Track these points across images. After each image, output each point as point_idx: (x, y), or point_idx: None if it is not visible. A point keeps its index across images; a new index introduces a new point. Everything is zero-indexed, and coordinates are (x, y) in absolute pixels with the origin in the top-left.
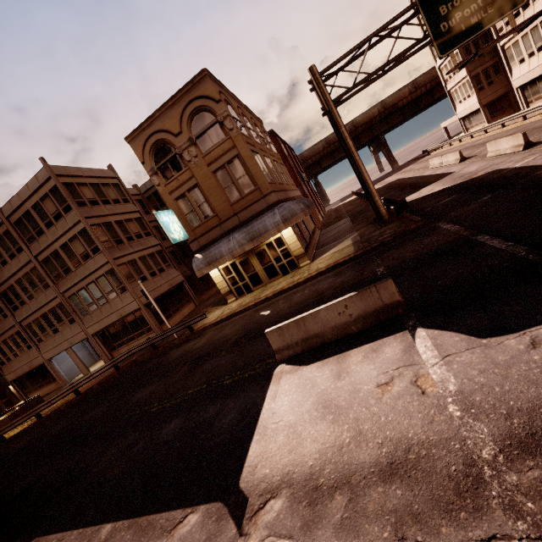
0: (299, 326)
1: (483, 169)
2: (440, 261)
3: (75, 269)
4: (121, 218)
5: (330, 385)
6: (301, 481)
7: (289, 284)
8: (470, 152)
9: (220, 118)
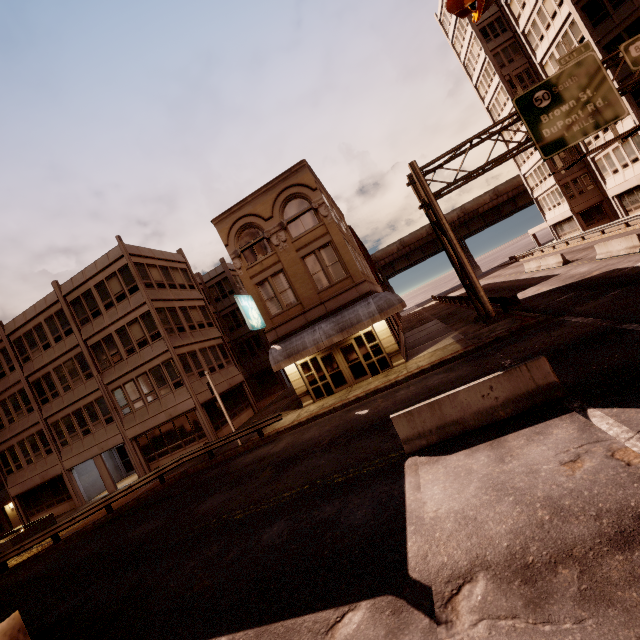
0: (433, 410)
1: (597, 270)
2: (585, 349)
3: (127, 357)
4: (185, 305)
5: (494, 469)
6: (501, 562)
7: (384, 382)
8: (571, 257)
9: (315, 205)
